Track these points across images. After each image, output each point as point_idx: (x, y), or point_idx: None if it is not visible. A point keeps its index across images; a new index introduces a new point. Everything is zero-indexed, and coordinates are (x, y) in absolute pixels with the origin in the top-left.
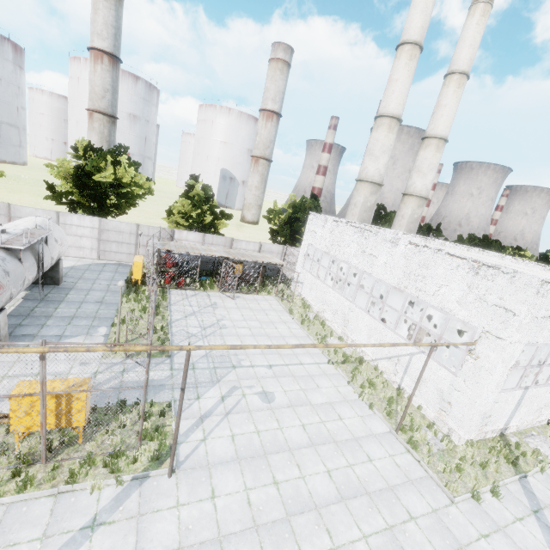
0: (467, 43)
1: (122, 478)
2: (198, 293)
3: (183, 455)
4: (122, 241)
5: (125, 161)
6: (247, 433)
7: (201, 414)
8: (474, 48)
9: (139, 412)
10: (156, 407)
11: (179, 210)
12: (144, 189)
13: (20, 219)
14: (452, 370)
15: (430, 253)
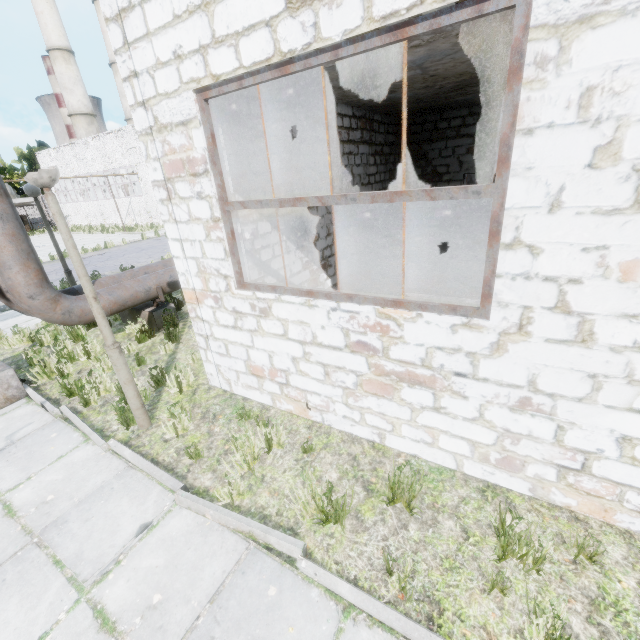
0: None
1: None
2: None
3: None
4: None
5: None
6: None
7: None
8: None
9: None
10: None
11: None
12: None
13: None
14: (142, 195)
15: (102, 138)
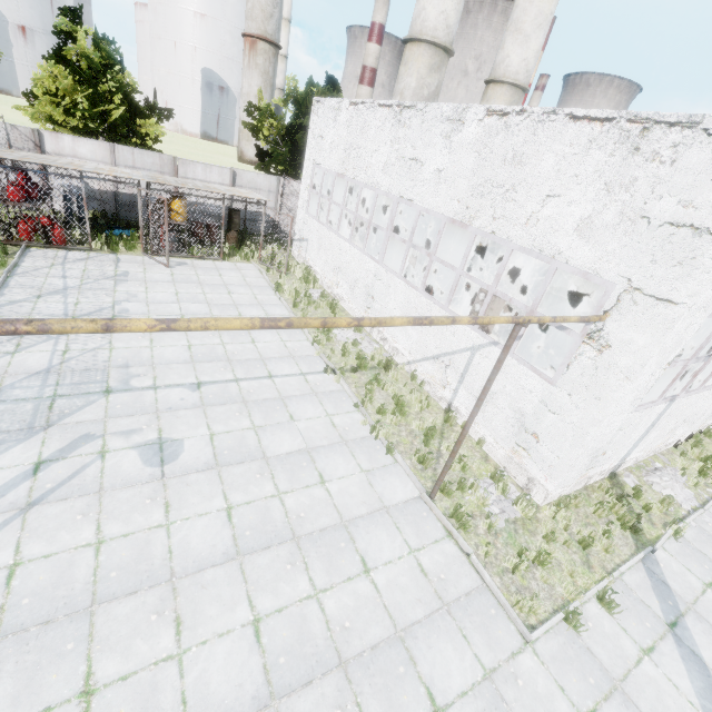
0: None
1: None
2: (96, 256)
3: None
4: None
5: None
6: (63, 552)
7: None
8: None
9: None
10: None
11: (44, 87)
12: None
13: None
14: (547, 375)
15: (531, 124)
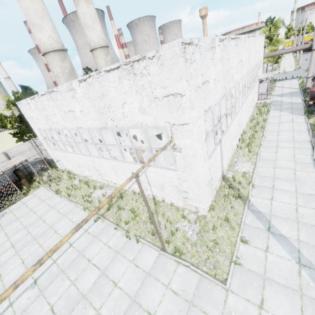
0: None
1: None
2: None
3: None
4: None
5: None
6: None
7: None
8: None
9: None
10: None
11: None
12: None
13: None
14: (173, 168)
15: (96, 80)
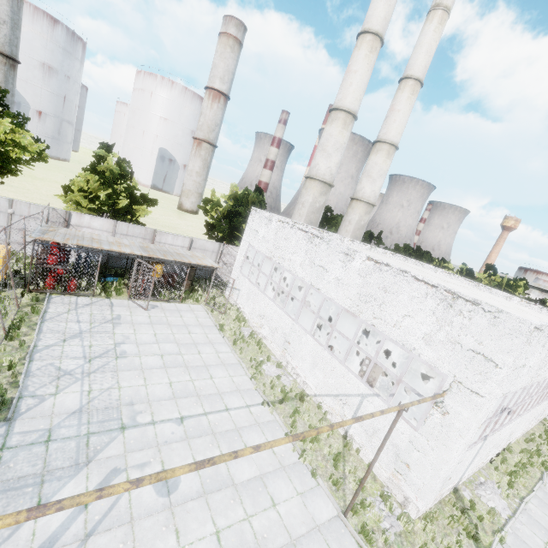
0: (423, 49)
1: None
2: (97, 301)
3: None
4: None
5: None
6: None
7: None
8: (430, 56)
9: None
10: None
11: (80, 186)
12: (28, 152)
13: None
14: (412, 423)
15: (393, 273)
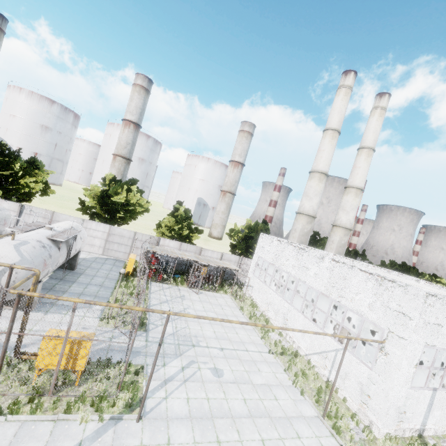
0: (371, 131)
1: (103, 416)
2: (172, 286)
3: (149, 407)
4: (122, 242)
5: (135, 189)
6: (199, 398)
7: (165, 378)
8: (376, 134)
9: (120, 369)
10: (133, 368)
11: (166, 224)
12: (144, 208)
13: (61, 222)
14: (369, 365)
15: (347, 268)
